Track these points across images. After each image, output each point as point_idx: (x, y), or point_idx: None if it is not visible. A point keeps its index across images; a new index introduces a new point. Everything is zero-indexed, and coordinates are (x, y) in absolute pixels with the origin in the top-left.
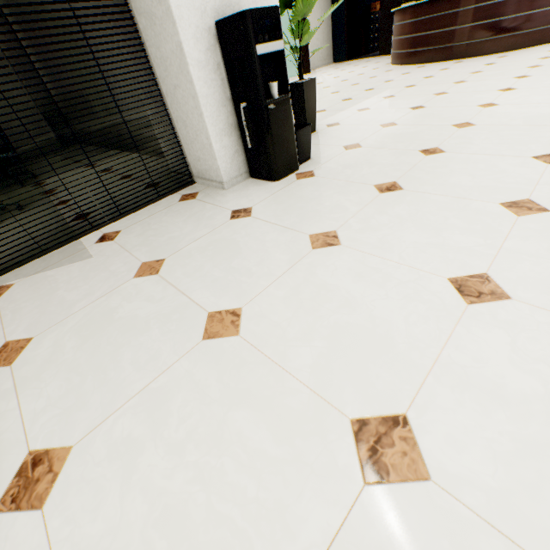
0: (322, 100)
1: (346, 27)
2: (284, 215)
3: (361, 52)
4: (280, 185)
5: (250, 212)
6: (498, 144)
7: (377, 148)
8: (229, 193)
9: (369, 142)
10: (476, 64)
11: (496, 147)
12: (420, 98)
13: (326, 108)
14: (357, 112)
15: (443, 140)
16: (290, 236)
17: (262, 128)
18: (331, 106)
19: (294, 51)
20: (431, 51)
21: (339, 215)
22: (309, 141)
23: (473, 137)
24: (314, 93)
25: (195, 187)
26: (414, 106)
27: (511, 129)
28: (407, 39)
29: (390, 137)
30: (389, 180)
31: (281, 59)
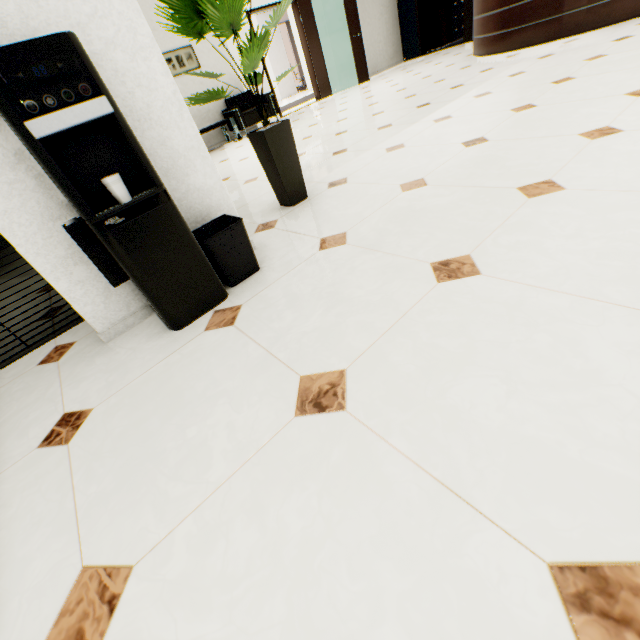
0: (353, 130)
1: (417, 10)
2: (108, 456)
3: (442, 41)
4: (174, 343)
5: (77, 428)
6: (601, 257)
7: (367, 248)
8: (101, 355)
9: (362, 229)
10: (599, 42)
11: (593, 266)
12: (488, 119)
13: (350, 146)
14: (384, 153)
15: (488, 233)
16: (53, 559)
17: (114, 256)
18: (358, 140)
19: (252, 81)
20: (529, 29)
21: (181, 490)
22: (246, 245)
23: (551, 225)
24: (292, 142)
25: (82, 328)
26: (471, 139)
27: (639, 203)
28: (492, 17)
29: (400, 219)
30: (335, 365)
31: (121, 130)
